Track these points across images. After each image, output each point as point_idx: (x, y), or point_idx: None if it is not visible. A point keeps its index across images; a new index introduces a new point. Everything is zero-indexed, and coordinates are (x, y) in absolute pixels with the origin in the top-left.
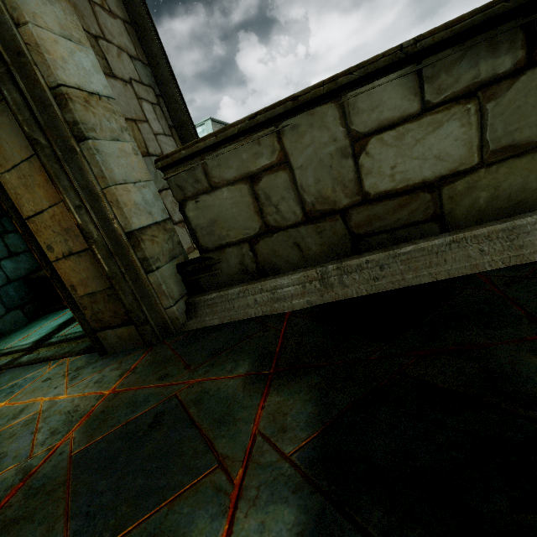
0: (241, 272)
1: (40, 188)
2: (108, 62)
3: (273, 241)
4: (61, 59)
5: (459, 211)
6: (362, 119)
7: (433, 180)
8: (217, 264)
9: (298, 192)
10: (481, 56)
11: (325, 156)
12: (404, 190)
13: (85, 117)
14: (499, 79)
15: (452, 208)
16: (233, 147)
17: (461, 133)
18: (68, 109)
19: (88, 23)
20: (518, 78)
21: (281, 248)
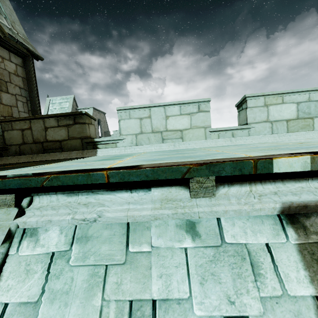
0: (15, 153)
1: None
2: (8, 89)
3: (25, 146)
4: None
5: (65, 148)
6: (47, 124)
7: (61, 140)
8: (9, 149)
9: (33, 136)
10: (67, 120)
11: (39, 129)
12: (55, 141)
13: None
14: (71, 124)
15: (64, 147)
16: (20, 122)
17: (65, 132)
18: None
19: (5, 78)
20: (73, 125)
21: (27, 148)
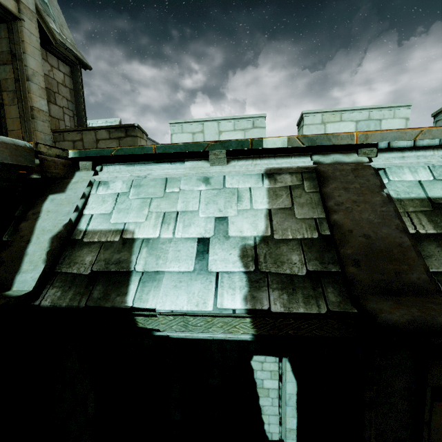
0: None
1: (17, 125)
2: (56, 100)
3: None
4: (36, 101)
5: None
6: (99, 136)
7: None
8: None
9: (84, 148)
10: (119, 132)
11: (91, 141)
12: None
13: (36, 114)
14: (122, 137)
15: None
16: (72, 133)
17: (116, 145)
18: (33, 112)
19: (54, 88)
20: (125, 138)
21: None
